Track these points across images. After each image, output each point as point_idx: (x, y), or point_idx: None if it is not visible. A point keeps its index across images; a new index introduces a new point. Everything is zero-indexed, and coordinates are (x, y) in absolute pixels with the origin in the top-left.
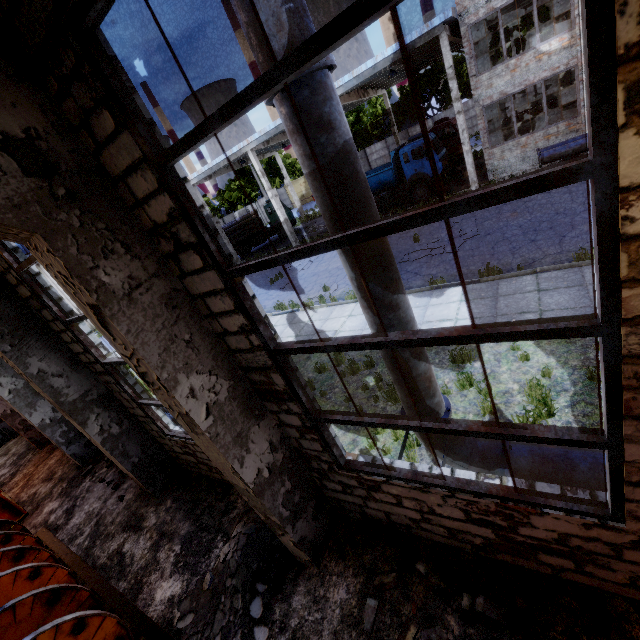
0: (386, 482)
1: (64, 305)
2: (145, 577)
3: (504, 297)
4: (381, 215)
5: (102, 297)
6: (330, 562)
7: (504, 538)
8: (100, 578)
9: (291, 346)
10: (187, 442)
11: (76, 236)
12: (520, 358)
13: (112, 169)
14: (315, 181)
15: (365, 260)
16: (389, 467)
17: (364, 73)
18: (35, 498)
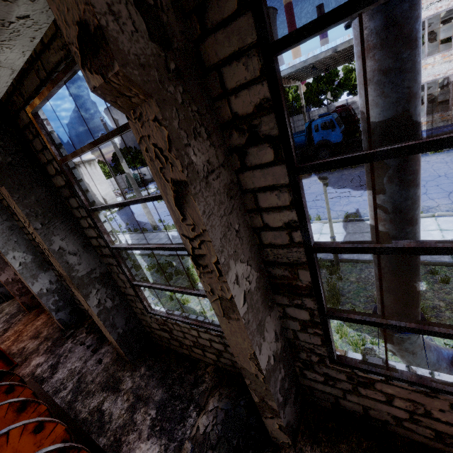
0: (384, 381)
1: (89, 196)
2: (123, 436)
3: None
4: None
5: (190, 174)
6: (305, 446)
7: None
8: (83, 432)
9: (337, 245)
10: (168, 321)
11: (178, 111)
12: (440, 281)
13: (210, 58)
14: (379, 96)
15: (403, 175)
16: (387, 367)
17: (297, 65)
18: (24, 352)
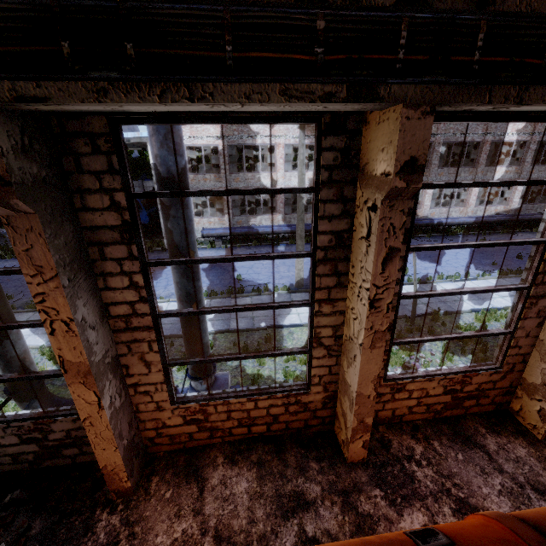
0: None
1: None
2: None
3: None
4: None
5: None
6: None
7: (44, 447)
8: None
9: None
10: None
11: None
12: None
13: None
14: None
15: None
16: None
17: None
18: None
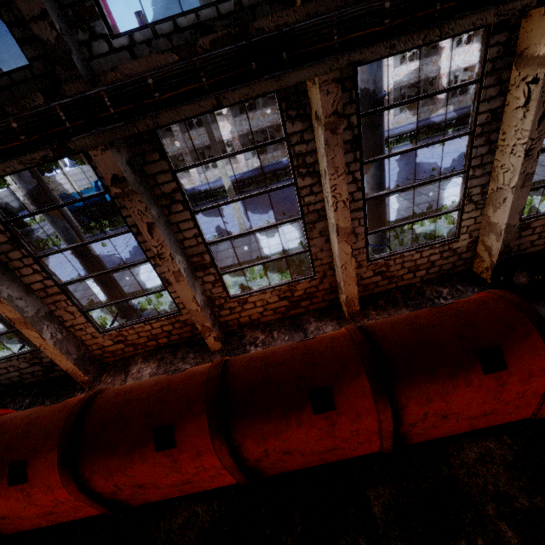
0: None
1: None
2: None
3: (123, 279)
4: (95, 223)
5: None
6: None
7: (44, 367)
8: None
9: None
10: None
11: None
12: (110, 307)
13: None
14: None
15: None
16: None
17: None
18: None
